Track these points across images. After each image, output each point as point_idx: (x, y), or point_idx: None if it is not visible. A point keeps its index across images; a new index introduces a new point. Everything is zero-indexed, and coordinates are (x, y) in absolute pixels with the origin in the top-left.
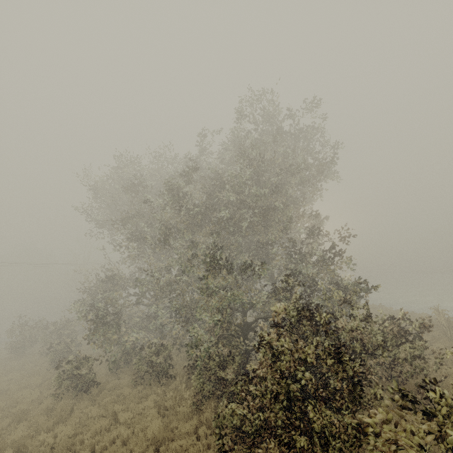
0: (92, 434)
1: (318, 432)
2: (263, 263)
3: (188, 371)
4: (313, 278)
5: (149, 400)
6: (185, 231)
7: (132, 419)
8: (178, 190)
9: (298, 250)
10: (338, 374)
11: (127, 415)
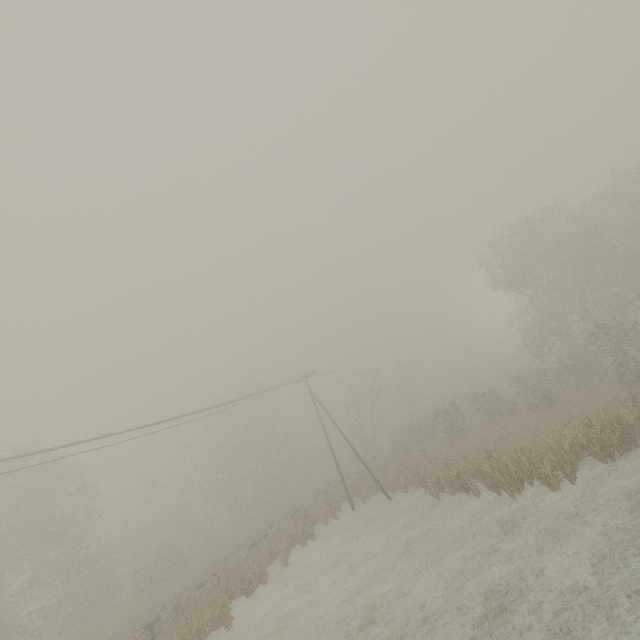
0: None
1: None
2: None
3: None
4: None
5: None
6: None
7: None
8: None
9: None
10: None
11: None
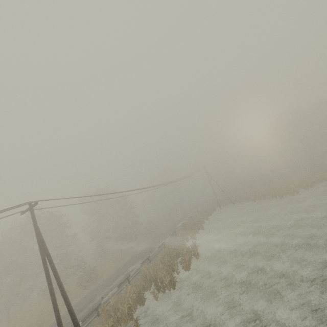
0: None
1: None
2: None
3: None
4: None
5: None
6: None
7: None
8: None
9: None
10: None
11: None
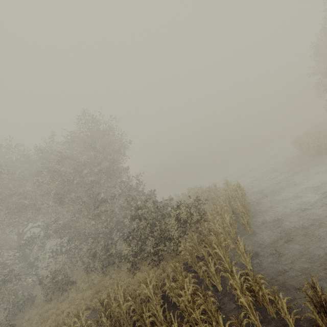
0: (48, 326)
1: (159, 229)
2: (120, 194)
3: (86, 270)
4: (135, 196)
5: (72, 294)
6: (68, 192)
7: (69, 304)
8: (59, 171)
9: (126, 186)
10: (160, 211)
11: (65, 305)
